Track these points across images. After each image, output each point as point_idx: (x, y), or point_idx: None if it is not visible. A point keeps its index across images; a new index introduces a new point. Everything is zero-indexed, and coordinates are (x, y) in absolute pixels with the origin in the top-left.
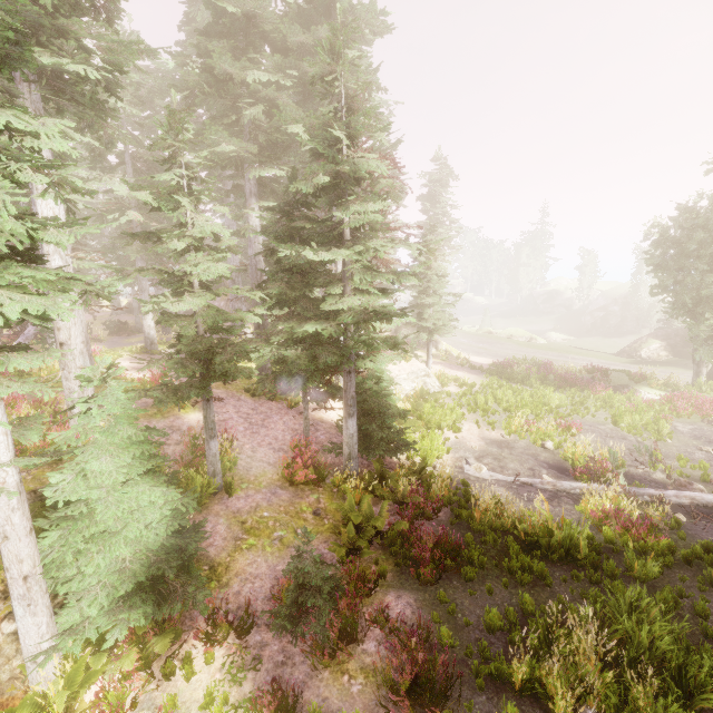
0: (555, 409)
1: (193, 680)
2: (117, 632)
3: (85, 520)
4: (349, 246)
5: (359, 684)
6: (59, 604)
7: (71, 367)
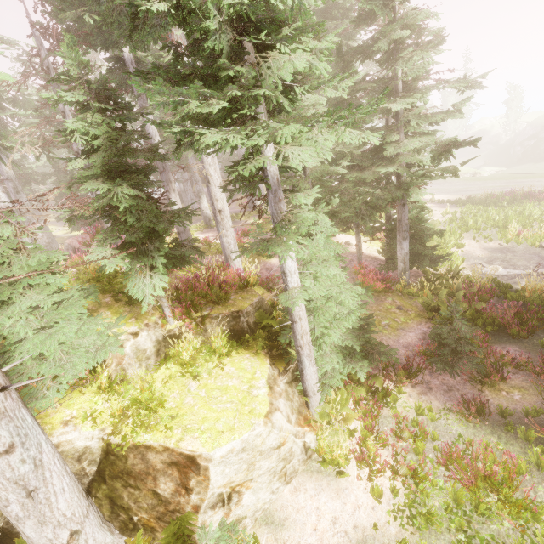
0: (536, 219)
1: (396, 402)
2: (361, 374)
3: (322, 310)
4: (411, 95)
5: (517, 395)
6: (295, 368)
7: (227, 227)
